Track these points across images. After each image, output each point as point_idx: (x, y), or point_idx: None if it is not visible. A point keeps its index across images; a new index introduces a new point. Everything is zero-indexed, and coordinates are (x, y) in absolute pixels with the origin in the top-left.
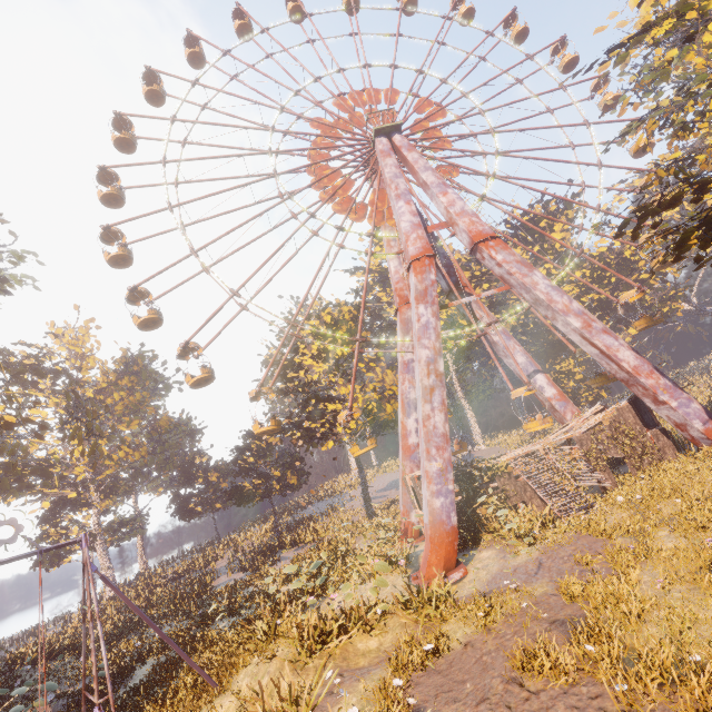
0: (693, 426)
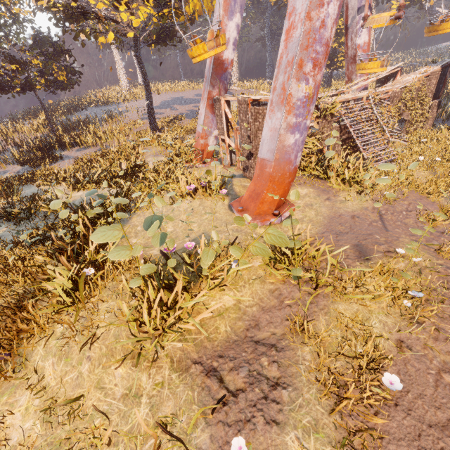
0: None
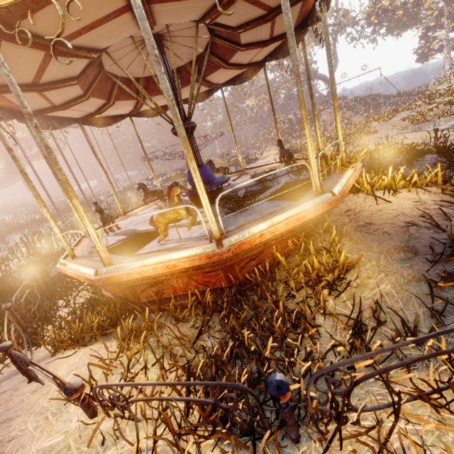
0: None
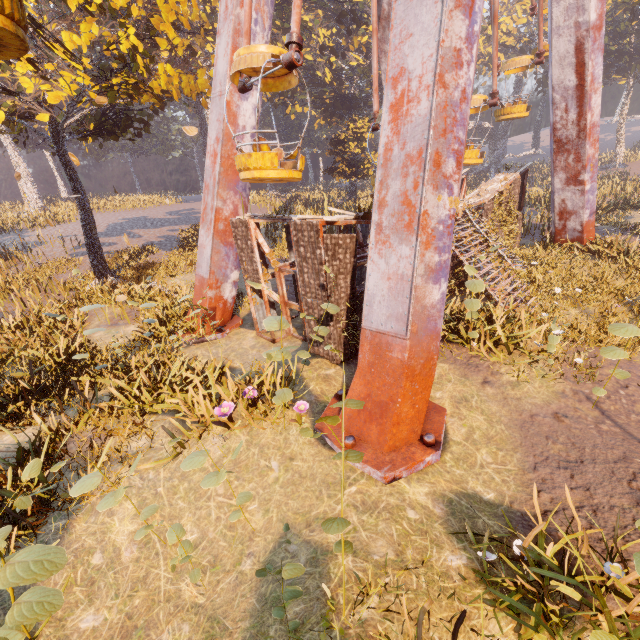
0: (581, 216)
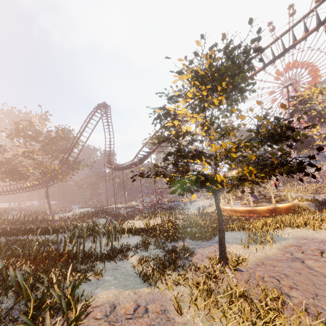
0: None
